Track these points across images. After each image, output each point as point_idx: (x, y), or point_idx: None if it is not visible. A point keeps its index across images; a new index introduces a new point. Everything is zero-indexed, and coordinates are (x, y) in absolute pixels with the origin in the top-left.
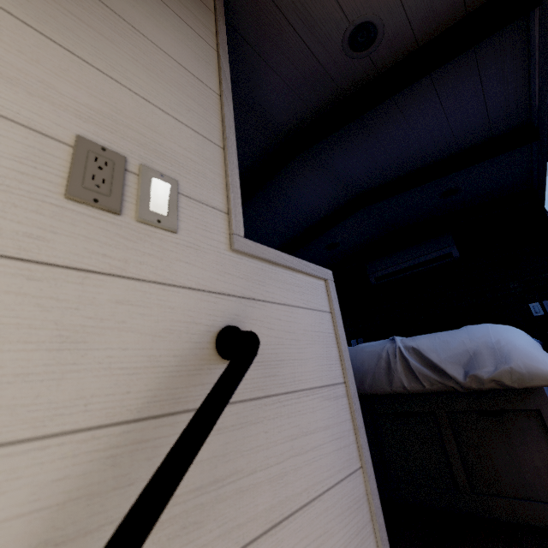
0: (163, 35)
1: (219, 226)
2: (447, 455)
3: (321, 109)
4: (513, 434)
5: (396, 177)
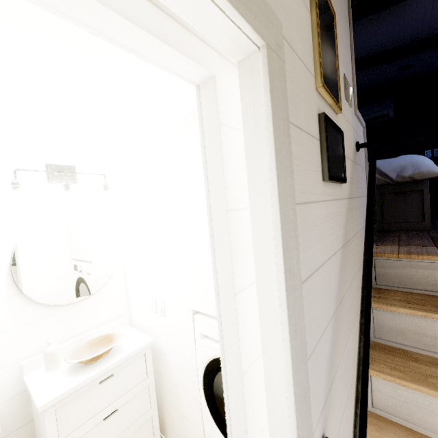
0: (343, 1)
1: (353, 104)
2: (375, 211)
3: (353, 1)
4: (408, 200)
5: (375, 54)
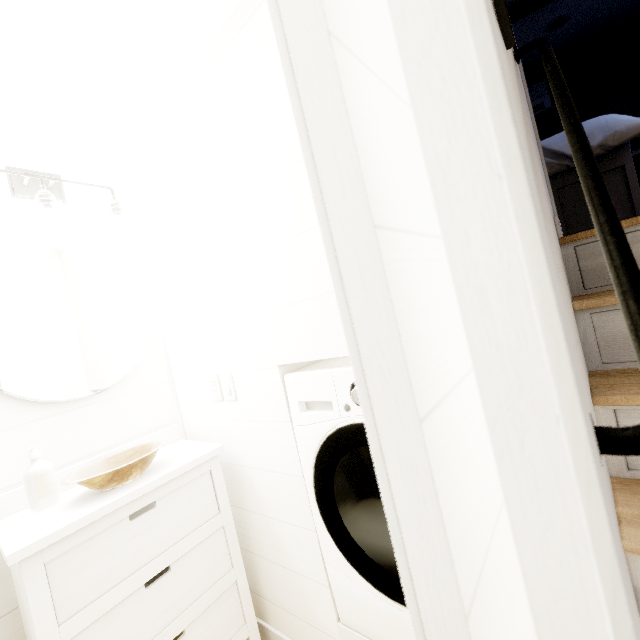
0: None
1: None
2: None
3: None
4: None
5: (510, 2)
